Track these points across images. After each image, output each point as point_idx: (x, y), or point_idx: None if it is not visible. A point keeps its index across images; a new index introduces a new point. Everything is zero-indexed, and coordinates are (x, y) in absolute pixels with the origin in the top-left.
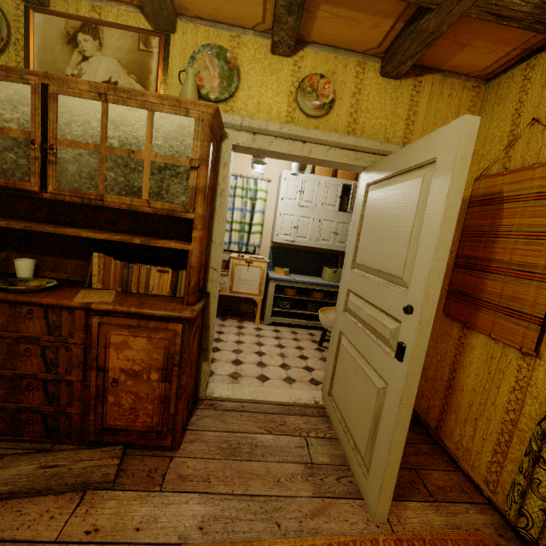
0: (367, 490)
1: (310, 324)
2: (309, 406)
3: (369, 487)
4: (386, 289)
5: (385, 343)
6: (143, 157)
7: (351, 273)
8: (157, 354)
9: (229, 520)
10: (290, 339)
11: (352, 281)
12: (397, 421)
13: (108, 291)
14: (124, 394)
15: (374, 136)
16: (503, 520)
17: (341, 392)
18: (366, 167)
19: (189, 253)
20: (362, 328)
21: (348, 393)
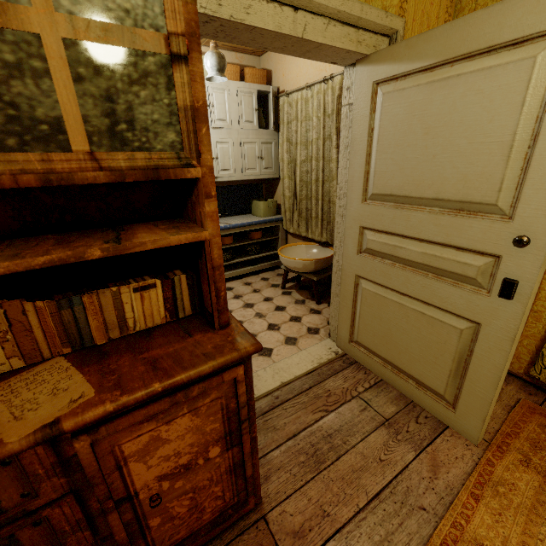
0: (457, 421)
1: (257, 269)
2: (332, 360)
3: (461, 418)
4: (459, 221)
5: (462, 281)
6: (33, 25)
7: (364, 207)
8: (212, 424)
9: (385, 544)
10: (250, 293)
11: (371, 217)
12: (508, 358)
13: (48, 365)
14: (174, 503)
15: (371, 4)
16: (521, 381)
17: (379, 337)
18: (367, 56)
19: (206, 245)
20: (407, 269)
21: (394, 338)
